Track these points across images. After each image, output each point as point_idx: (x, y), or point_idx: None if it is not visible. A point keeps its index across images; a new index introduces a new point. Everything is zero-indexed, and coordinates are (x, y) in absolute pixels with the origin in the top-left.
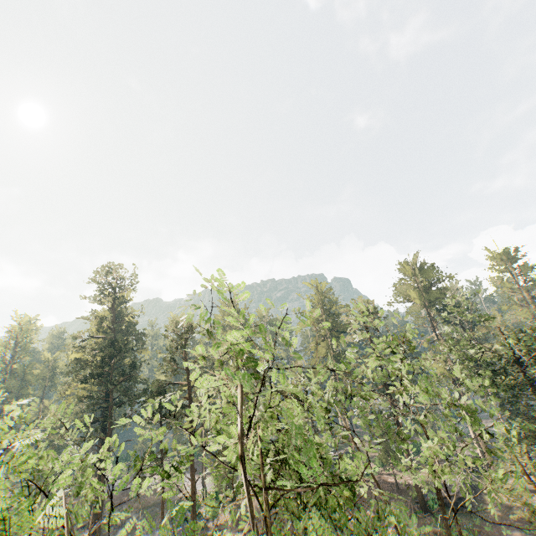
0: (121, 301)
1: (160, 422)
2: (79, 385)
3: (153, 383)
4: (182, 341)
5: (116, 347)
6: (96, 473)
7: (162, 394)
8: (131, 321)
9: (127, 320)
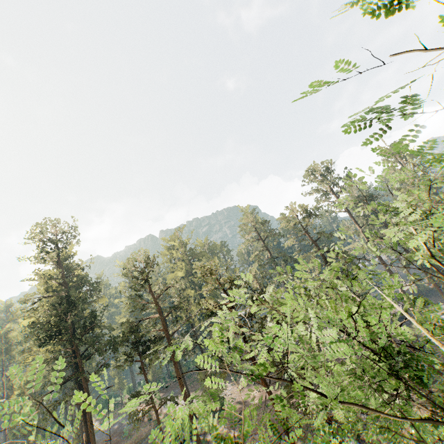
0: (64, 258)
1: (139, 361)
2: (40, 349)
3: (122, 325)
4: (144, 276)
5: (72, 300)
6: (81, 427)
7: (134, 334)
8: (80, 274)
9: (76, 274)
